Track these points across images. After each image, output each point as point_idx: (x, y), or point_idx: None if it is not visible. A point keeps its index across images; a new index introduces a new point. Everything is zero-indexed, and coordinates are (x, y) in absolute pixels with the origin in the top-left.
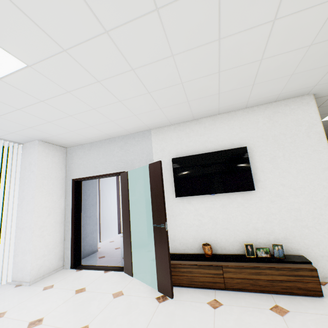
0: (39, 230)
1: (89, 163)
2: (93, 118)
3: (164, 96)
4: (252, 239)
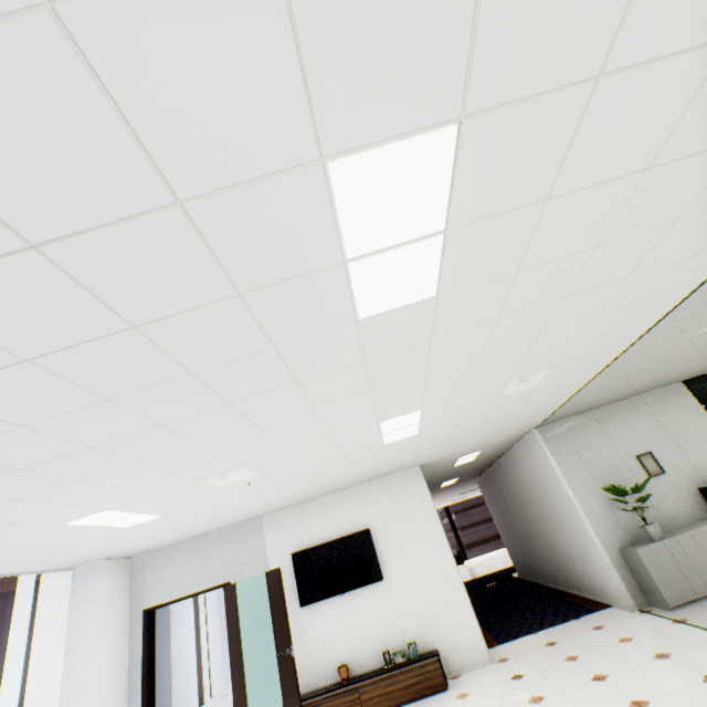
0: None
1: (172, 577)
2: (196, 525)
3: (279, 497)
4: (390, 642)
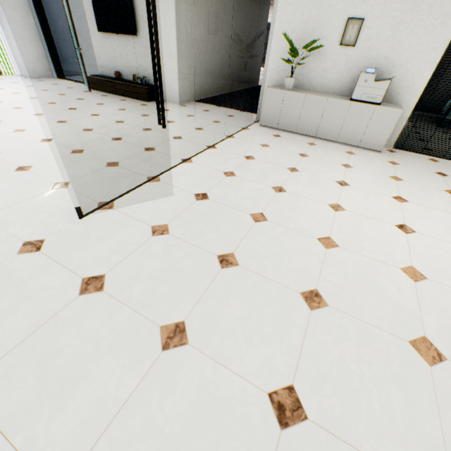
0: (22, 42)
1: None
2: None
3: None
4: (139, 73)
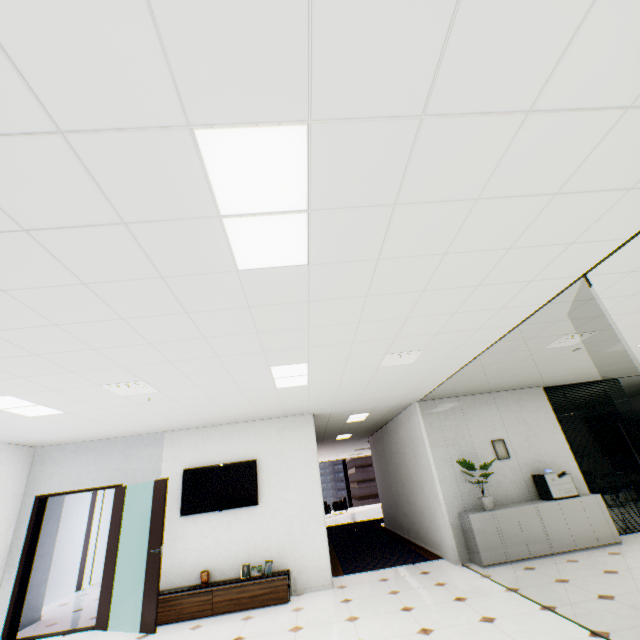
0: None
1: (70, 471)
2: (100, 428)
3: (180, 417)
4: (251, 558)
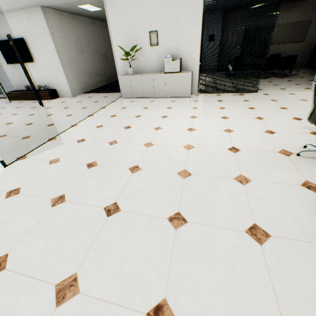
0: None
1: None
2: None
3: None
4: (41, 83)
